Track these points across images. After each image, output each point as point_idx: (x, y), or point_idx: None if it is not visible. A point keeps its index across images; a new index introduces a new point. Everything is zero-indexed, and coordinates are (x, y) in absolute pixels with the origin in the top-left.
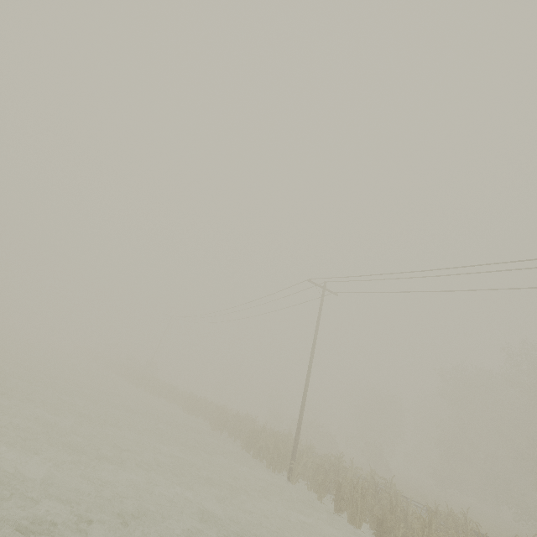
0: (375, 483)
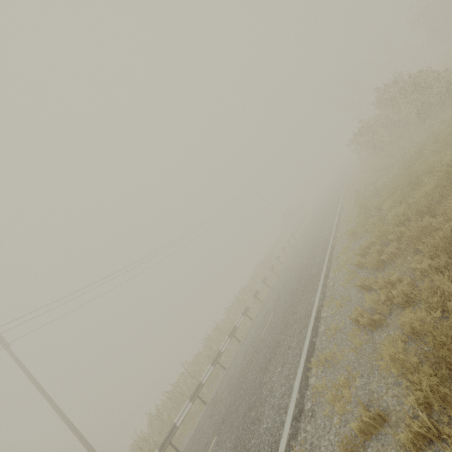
0: None
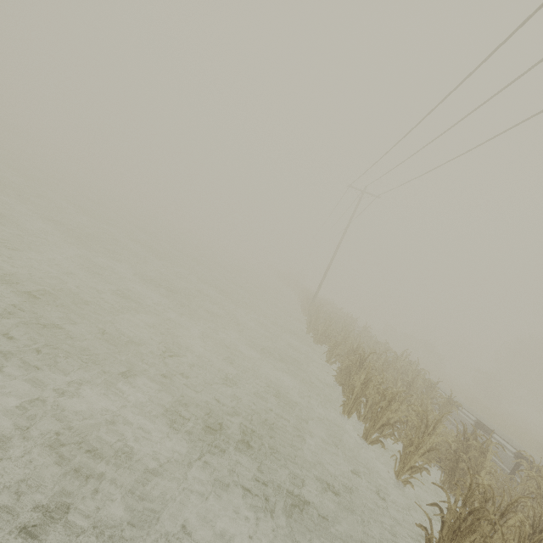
0: (344, 320)
